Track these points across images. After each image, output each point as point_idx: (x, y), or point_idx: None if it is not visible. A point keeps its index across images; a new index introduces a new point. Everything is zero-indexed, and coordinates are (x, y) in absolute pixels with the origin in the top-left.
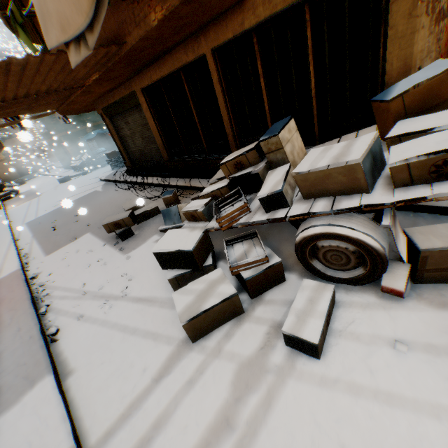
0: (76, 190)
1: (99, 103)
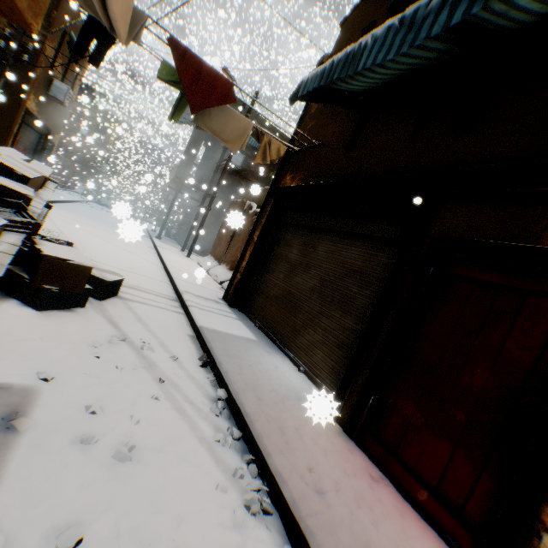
0: None
1: None
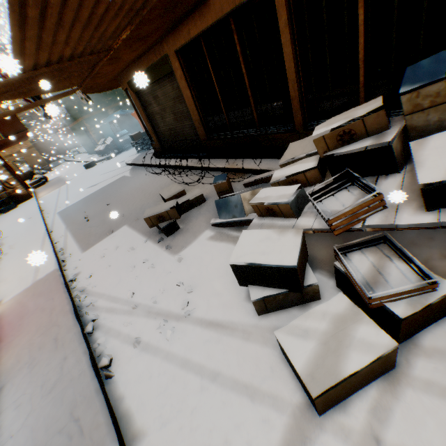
0: (103, 176)
1: (124, 77)
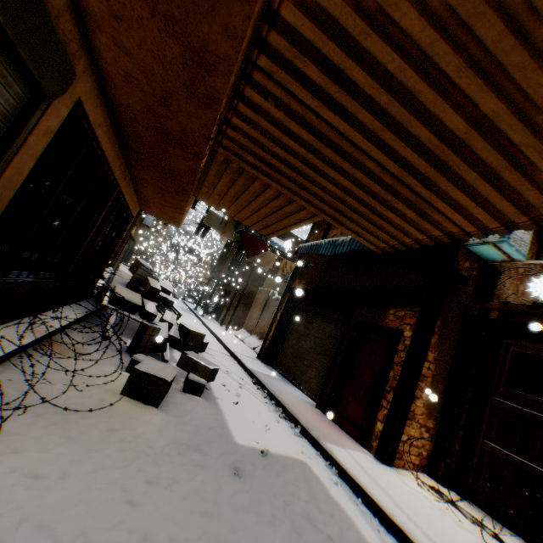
0: None
1: None
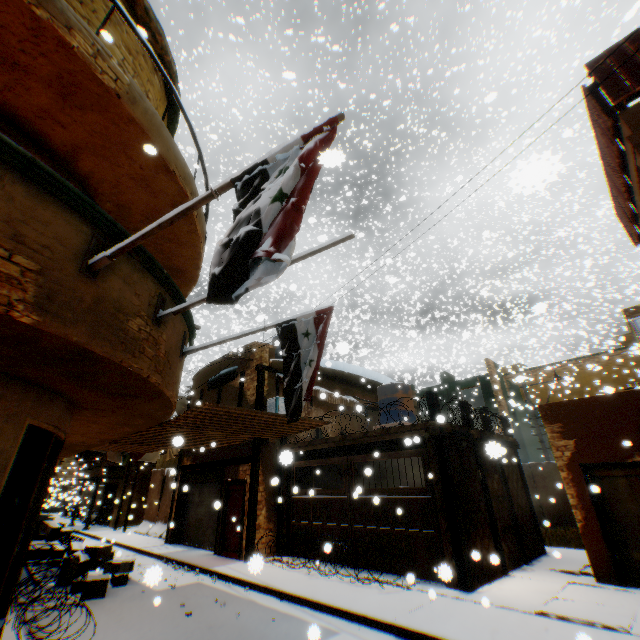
0: None
1: None
